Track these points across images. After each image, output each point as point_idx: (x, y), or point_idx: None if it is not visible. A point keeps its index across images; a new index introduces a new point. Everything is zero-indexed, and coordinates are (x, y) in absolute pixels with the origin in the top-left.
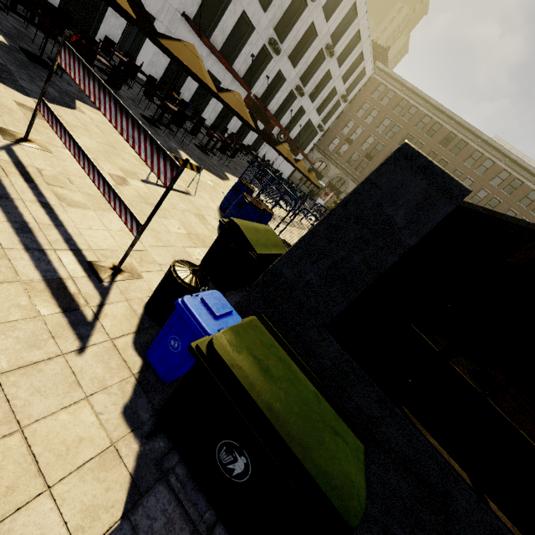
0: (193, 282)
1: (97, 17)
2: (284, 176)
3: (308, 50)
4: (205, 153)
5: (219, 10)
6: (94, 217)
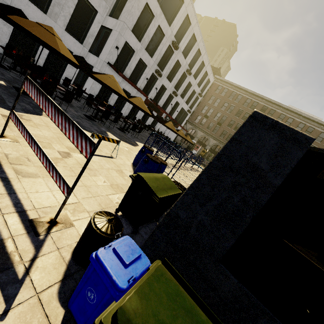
0: (109, 230)
1: (62, 69)
2: (171, 140)
3: (177, 73)
4: (123, 132)
5: (127, 59)
6: (41, 183)
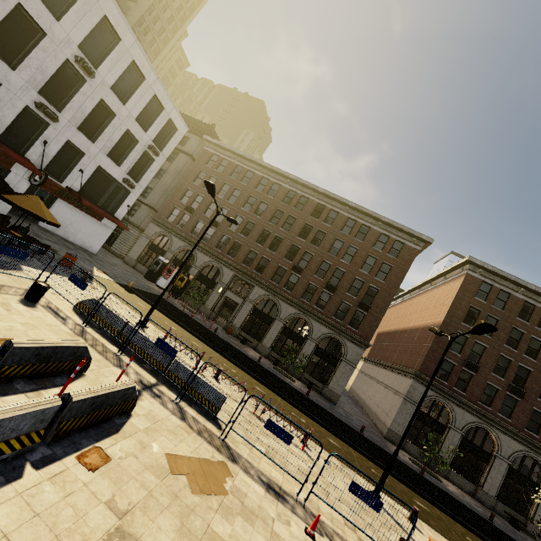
0: None
1: None
2: (92, 250)
3: (34, 50)
4: None
5: None
6: None
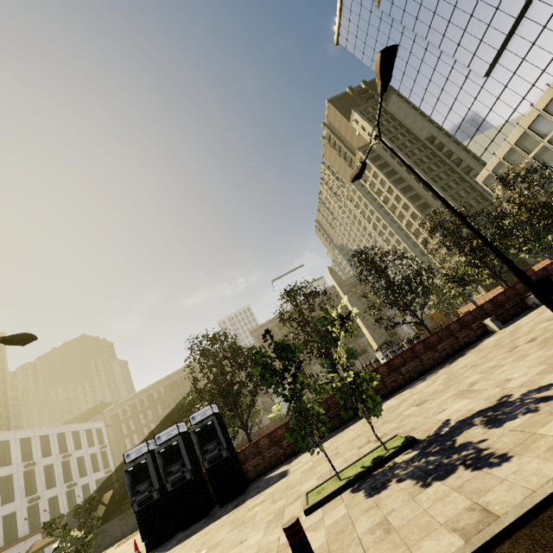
0: None
1: None
2: None
3: (55, 473)
4: None
5: None
6: None
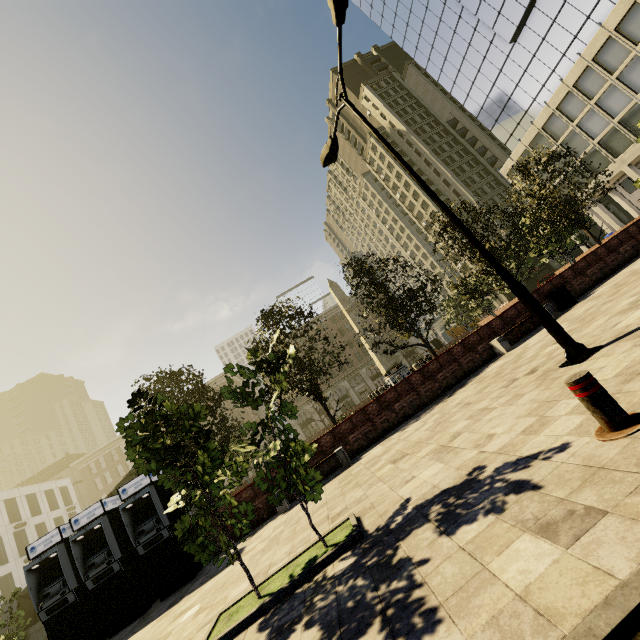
0: None
1: None
2: None
3: (5, 547)
4: None
5: None
6: None
